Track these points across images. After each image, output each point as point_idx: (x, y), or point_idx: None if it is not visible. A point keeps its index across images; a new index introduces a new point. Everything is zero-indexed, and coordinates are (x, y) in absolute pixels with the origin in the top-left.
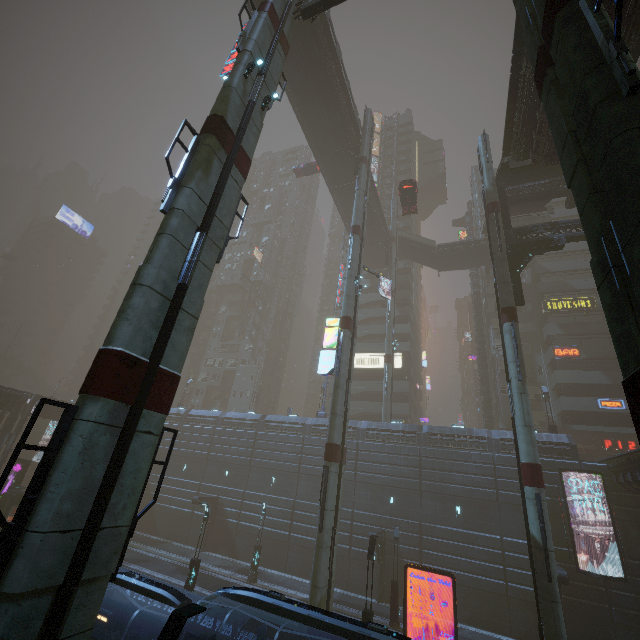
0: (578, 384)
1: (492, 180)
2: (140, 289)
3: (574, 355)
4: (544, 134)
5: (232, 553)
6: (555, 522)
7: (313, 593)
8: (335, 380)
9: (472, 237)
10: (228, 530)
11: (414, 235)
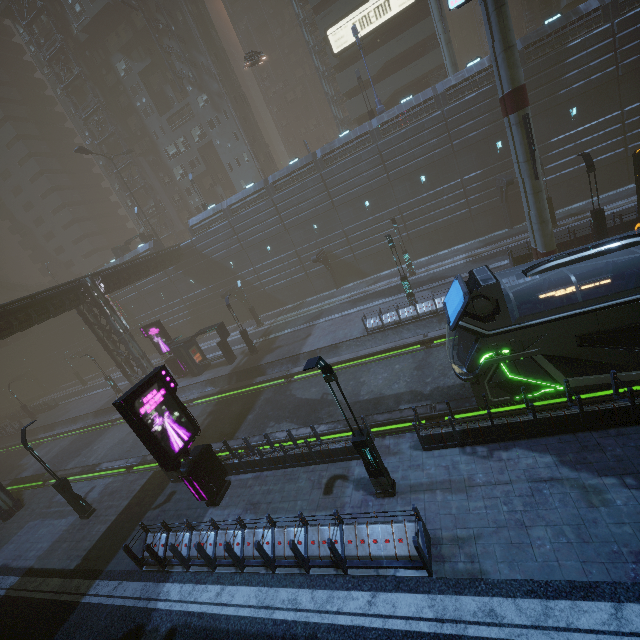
0: None
1: None
2: None
3: None
4: None
5: (362, 276)
6: None
7: (543, 227)
8: None
9: None
10: (348, 265)
11: None
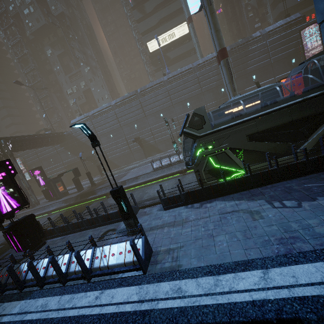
0: None
1: None
2: None
3: None
4: None
5: (159, 152)
6: (296, 58)
7: None
8: (209, 9)
9: None
10: (152, 146)
11: None
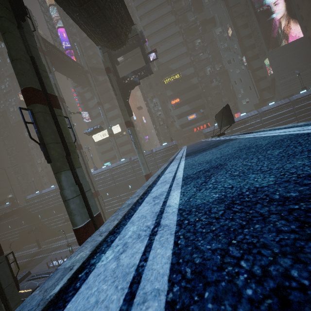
0: (181, 113)
1: (102, 53)
2: None
3: (178, 101)
4: (103, 41)
5: None
6: None
7: None
8: None
9: None
10: None
11: (97, 64)
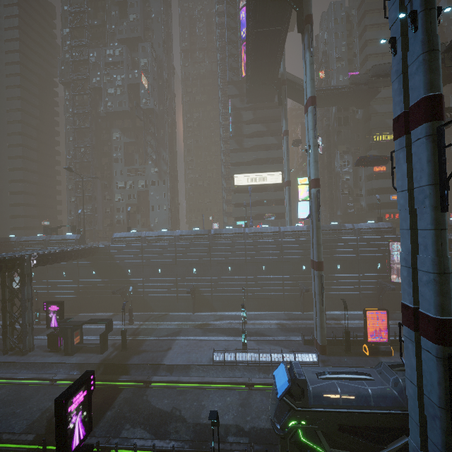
0: (382, 187)
1: None
2: (450, 276)
3: (383, 170)
4: None
5: (212, 310)
6: (382, 264)
7: (322, 331)
8: (316, 224)
9: (326, 76)
10: (206, 299)
11: (297, 77)
